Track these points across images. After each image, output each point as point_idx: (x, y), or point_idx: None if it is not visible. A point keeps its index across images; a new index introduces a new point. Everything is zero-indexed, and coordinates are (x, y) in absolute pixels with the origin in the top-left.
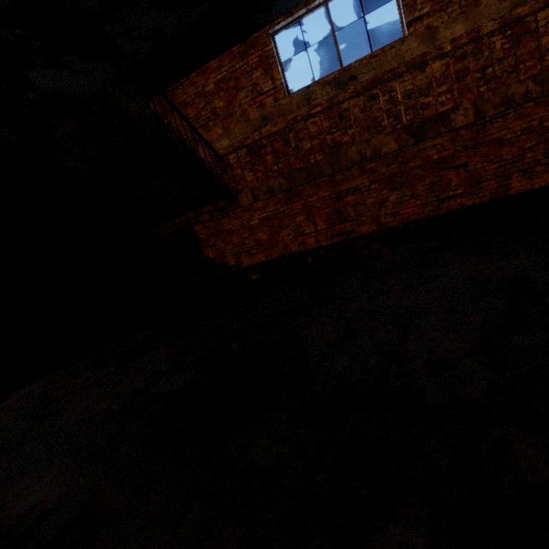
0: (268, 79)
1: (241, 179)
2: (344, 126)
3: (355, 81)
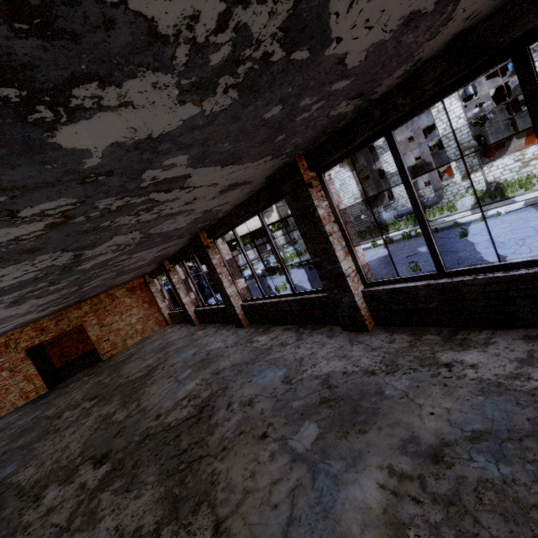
0: None
1: None
2: None
3: None
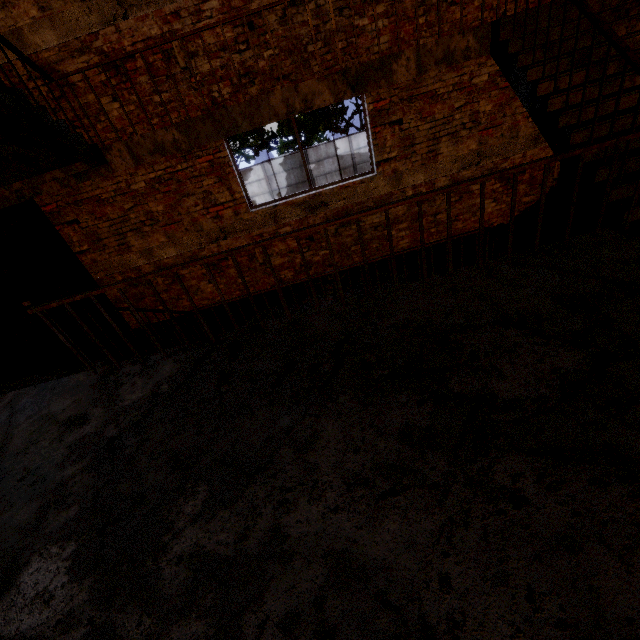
0: (224, 189)
1: (198, 290)
2: (315, 247)
3: (326, 207)
